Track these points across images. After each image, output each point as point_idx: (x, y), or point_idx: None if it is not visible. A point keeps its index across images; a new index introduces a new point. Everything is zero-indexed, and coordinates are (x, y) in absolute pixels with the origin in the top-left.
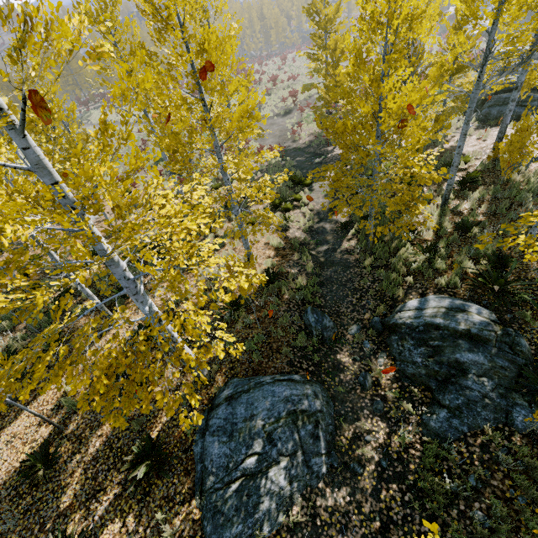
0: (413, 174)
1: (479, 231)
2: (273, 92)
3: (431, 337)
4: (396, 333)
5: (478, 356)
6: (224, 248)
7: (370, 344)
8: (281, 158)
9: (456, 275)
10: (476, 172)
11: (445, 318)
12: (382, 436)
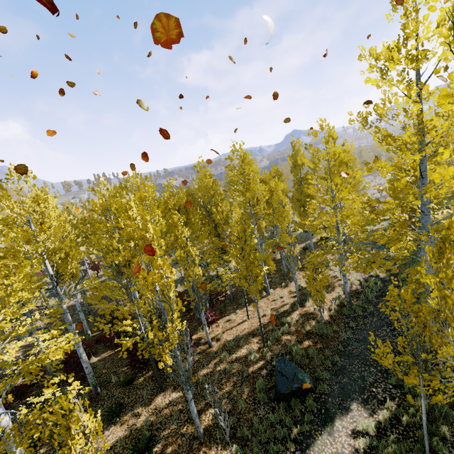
0: None
1: None
2: (367, 191)
3: None
4: None
5: None
6: None
7: None
8: None
9: None
10: None
11: None
12: None
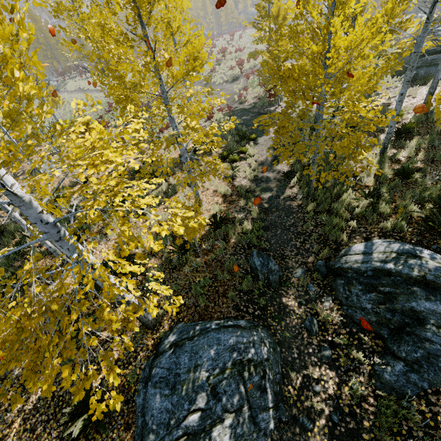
0: (356, 121)
1: (420, 177)
2: (223, 62)
3: (382, 283)
4: (342, 277)
5: (436, 305)
6: (176, 195)
7: (315, 287)
8: (229, 117)
9: (401, 219)
10: (411, 123)
11: (396, 263)
12: (332, 386)
